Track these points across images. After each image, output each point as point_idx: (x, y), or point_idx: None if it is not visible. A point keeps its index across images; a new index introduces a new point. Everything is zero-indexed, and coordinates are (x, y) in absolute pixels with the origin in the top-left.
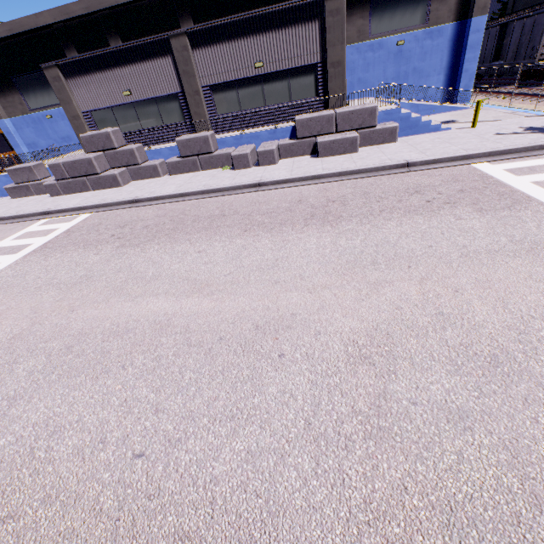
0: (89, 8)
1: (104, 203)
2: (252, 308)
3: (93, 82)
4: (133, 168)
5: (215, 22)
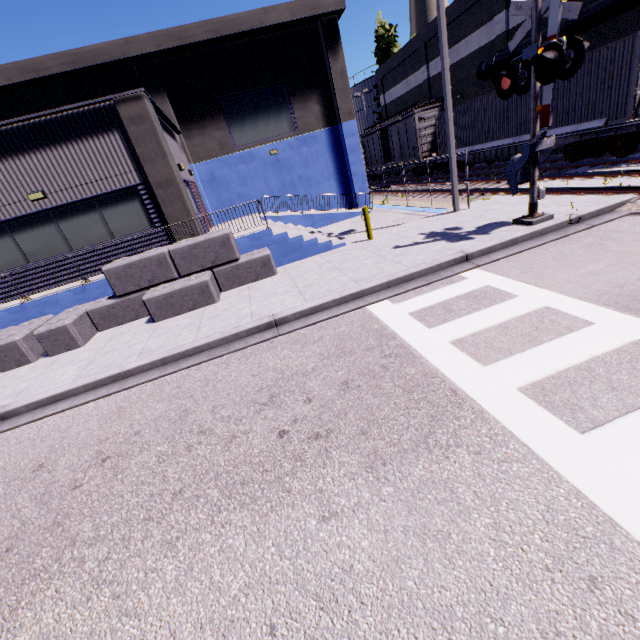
0: None
1: None
2: None
3: None
4: None
5: None
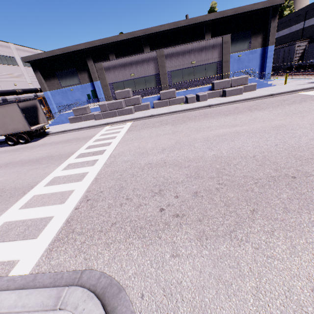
0: (103, 42)
1: (136, 117)
2: (264, 125)
3: (117, 70)
4: (137, 106)
5: (177, 46)
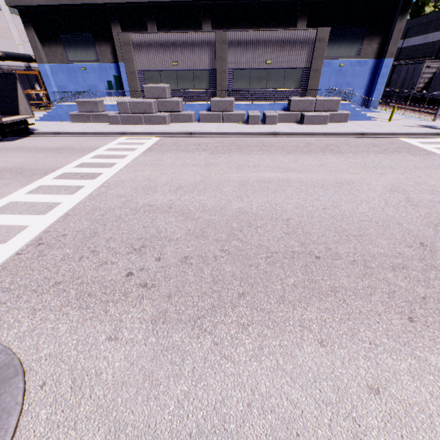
0: None
1: (168, 132)
2: (327, 177)
3: (152, 51)
4: (175, 114)
5: (248, 30)
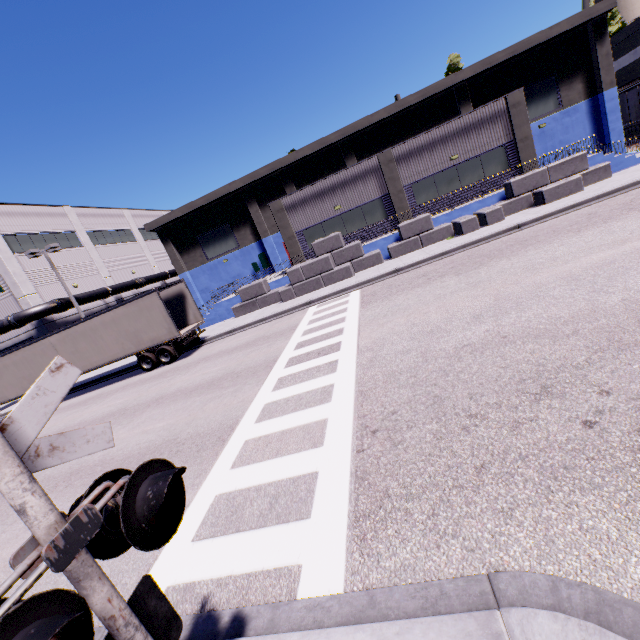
0: (273, 169)
1: (365, 280)
2: None
3: (308, 206)
4: (357, 261)
5: (416, 137)
